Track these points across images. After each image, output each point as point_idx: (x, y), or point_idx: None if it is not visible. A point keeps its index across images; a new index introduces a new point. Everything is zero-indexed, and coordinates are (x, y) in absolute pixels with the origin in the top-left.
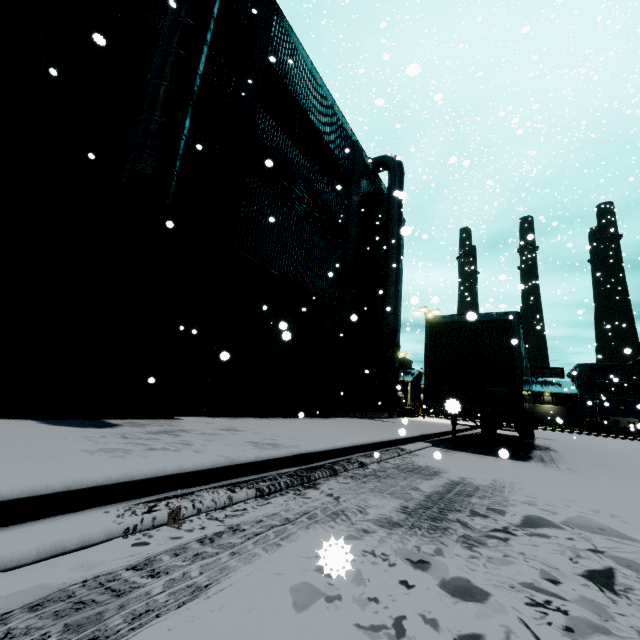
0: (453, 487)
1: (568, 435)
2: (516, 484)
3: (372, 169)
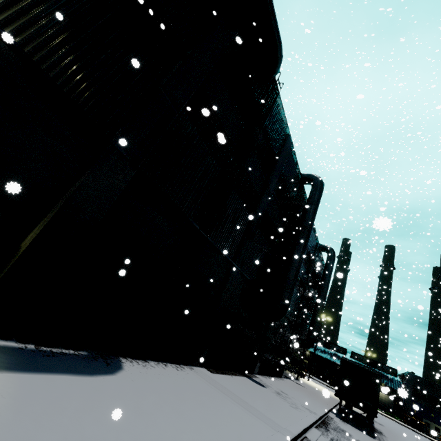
0: None
1: (392, 423)
2: None
3: (320, 251)
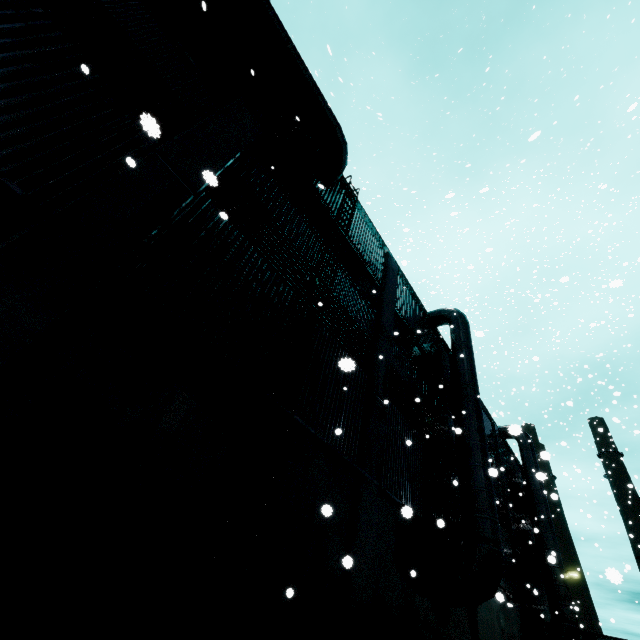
0: None
1: None
2: None
3: (502, 438)
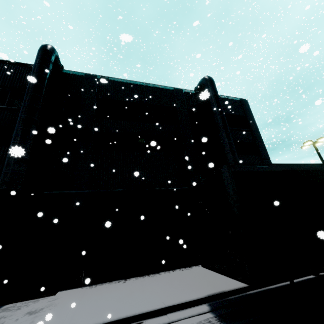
0: None
1: None
2: None
3: (196, 92)
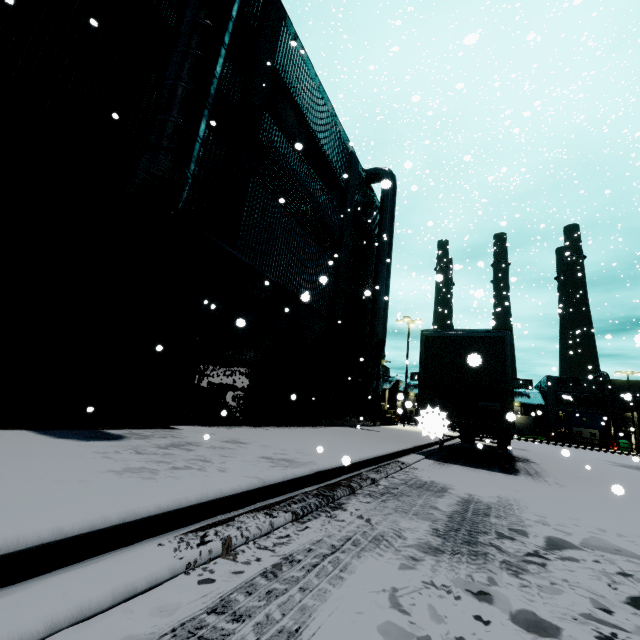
0: (467, 505)
1: (537, 445)
2: (520, 501)
3: (366, 180)
